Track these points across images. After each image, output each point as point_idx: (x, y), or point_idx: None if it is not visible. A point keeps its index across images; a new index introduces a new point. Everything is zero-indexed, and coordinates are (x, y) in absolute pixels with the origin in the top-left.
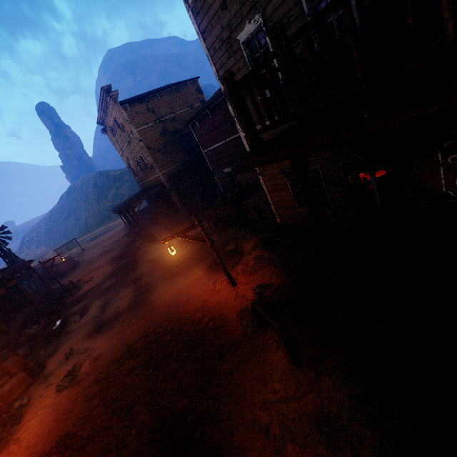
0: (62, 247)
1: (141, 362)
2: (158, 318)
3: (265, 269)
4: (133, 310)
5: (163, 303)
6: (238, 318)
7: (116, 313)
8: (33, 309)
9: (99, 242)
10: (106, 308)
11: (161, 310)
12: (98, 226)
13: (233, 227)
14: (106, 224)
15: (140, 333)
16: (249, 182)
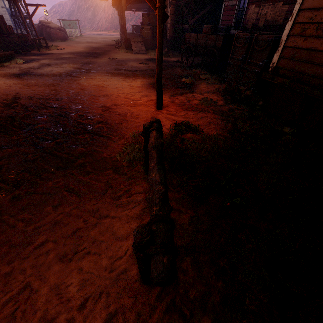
0: (65, 21)
1: (3, 115)
2: (64, 93)
3: (206, 114)
4: (57, 77)
5: (83, 86)
6: (130, 140)
7: (44, 73)
8: (0, 38)
9: (95, 37)
10: (44, 67)
11: (74, 89)
12: (105, 30)
13: (203, 68)
14: (111, 32)
15: (37, 94)
16: (258, 22)
